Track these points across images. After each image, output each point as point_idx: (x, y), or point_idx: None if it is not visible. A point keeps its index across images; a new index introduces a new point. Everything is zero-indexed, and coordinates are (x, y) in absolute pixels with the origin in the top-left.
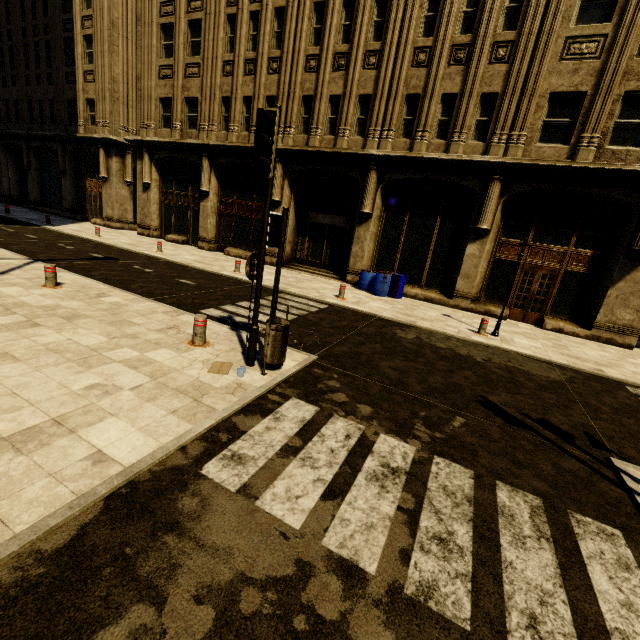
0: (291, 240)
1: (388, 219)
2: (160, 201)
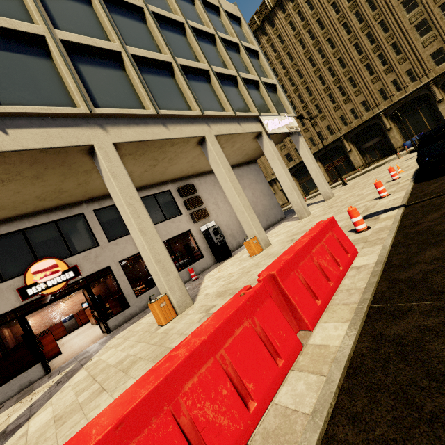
0: (361, 159)
1: (398, 124)
2: (299, 185)
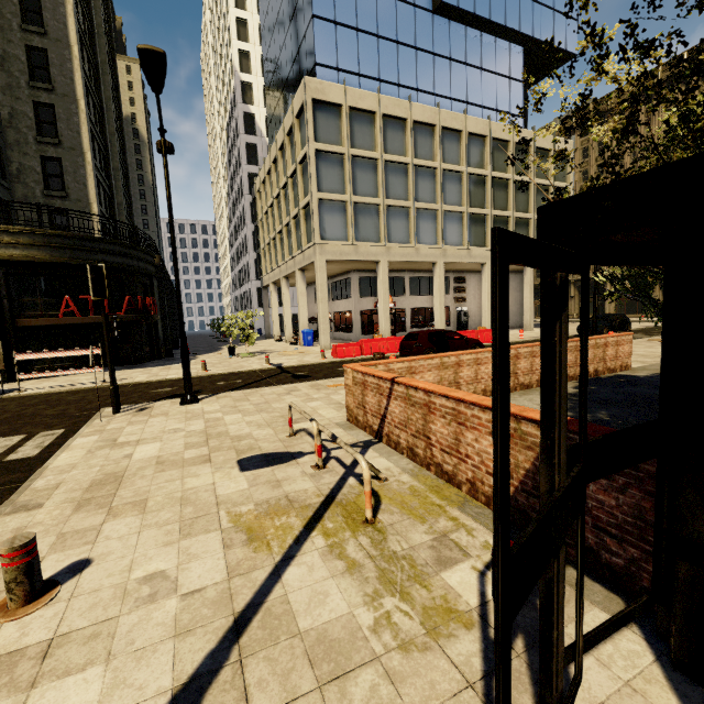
0: None
1: None
2: (578, 302)
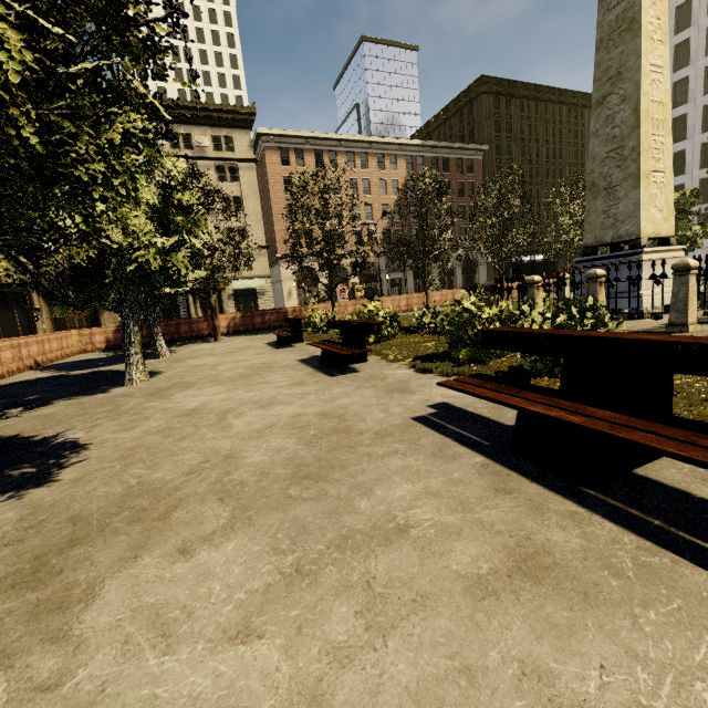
0: None
1: None
2: None
